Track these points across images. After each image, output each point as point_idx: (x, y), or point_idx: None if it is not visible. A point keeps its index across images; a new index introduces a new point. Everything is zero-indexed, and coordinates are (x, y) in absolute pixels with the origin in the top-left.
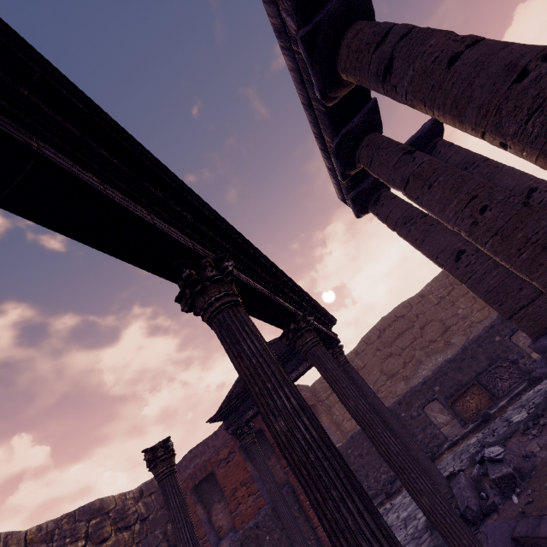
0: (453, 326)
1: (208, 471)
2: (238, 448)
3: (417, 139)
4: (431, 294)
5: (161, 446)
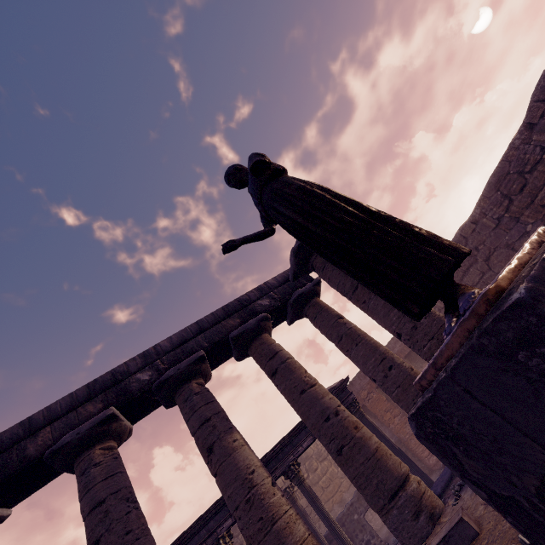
0: None
1: None
2: None
3: (295, 273)
4: (484, 217)
5: (285, 492)
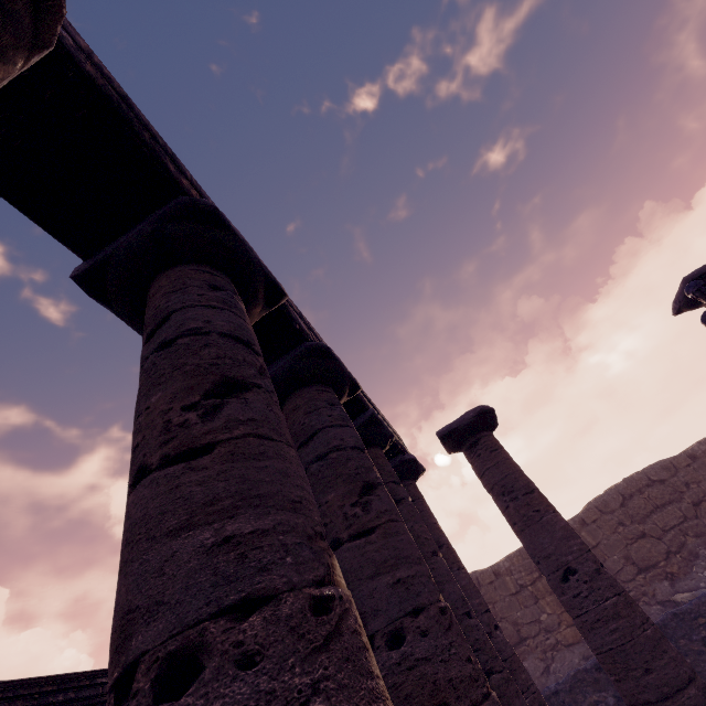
0: (530, 640)
1: None
2: None
3: (454, 430)
4: (509, 575)
5: None
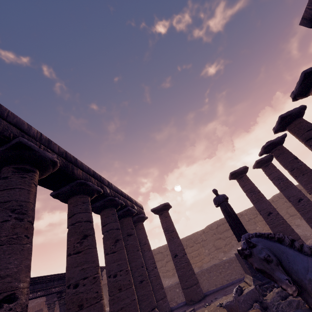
0: None
1: (41, 307)
2: (56, 301)
3: (156, 209)
4: None
5: None
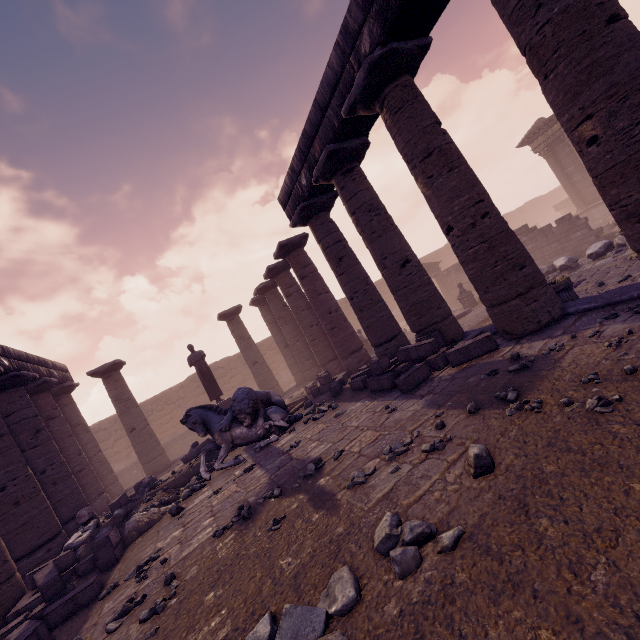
0: None
1: None
2: None
3: (98, 372)
4: None
5: None
